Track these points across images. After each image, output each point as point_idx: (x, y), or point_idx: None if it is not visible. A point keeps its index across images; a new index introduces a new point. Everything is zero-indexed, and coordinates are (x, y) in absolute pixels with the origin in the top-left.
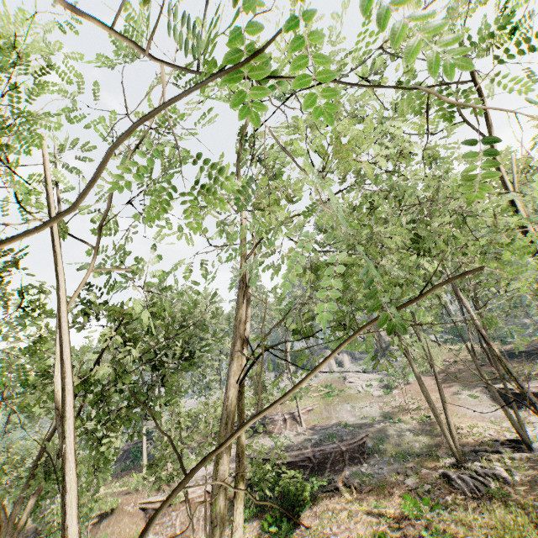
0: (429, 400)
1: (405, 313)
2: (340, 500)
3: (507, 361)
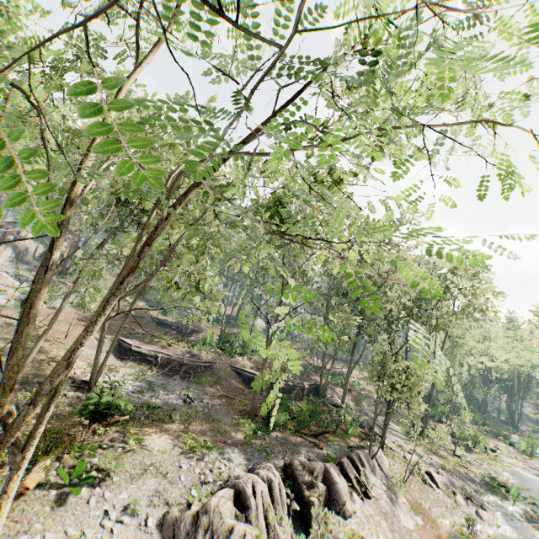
0: None
1: None
2: None
3: (154, 326)
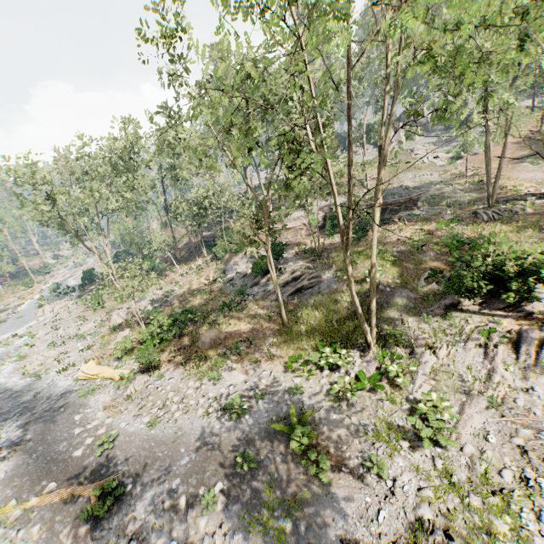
0: (487, 164)
1: (491, 99)
2: (395, 226)
3: None
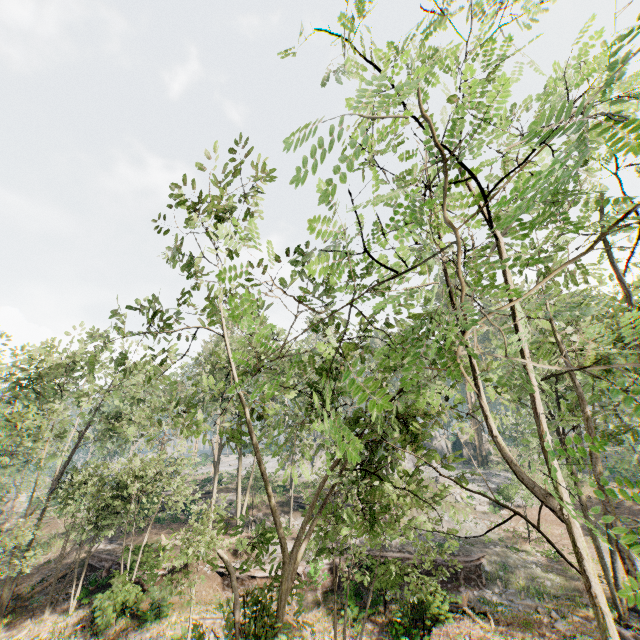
0: (593, 536)
1: None
2: (473, 626)
3: None
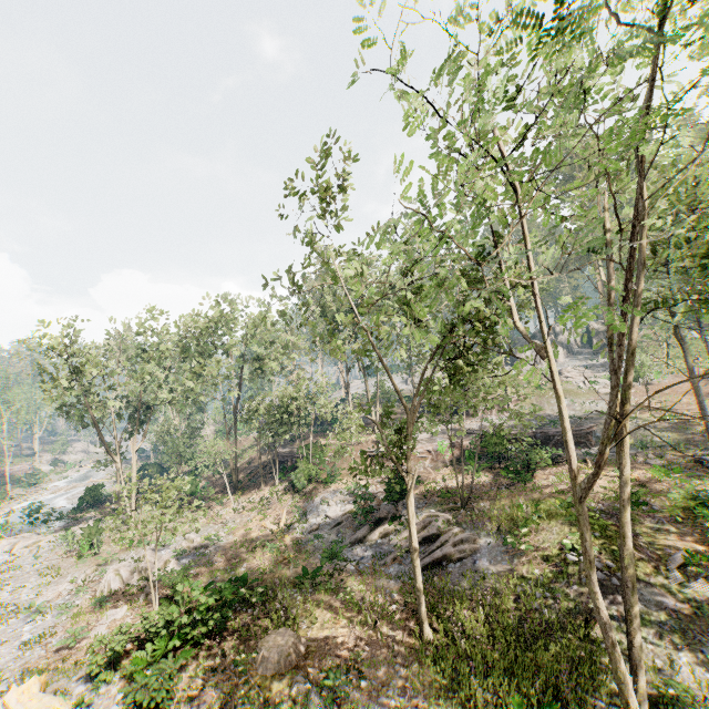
0: (696, 393)
1: None
2: None
3: None
